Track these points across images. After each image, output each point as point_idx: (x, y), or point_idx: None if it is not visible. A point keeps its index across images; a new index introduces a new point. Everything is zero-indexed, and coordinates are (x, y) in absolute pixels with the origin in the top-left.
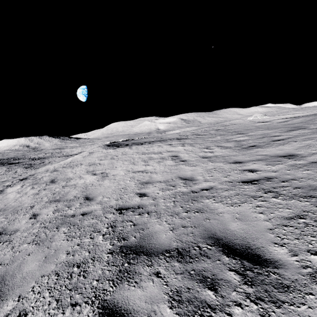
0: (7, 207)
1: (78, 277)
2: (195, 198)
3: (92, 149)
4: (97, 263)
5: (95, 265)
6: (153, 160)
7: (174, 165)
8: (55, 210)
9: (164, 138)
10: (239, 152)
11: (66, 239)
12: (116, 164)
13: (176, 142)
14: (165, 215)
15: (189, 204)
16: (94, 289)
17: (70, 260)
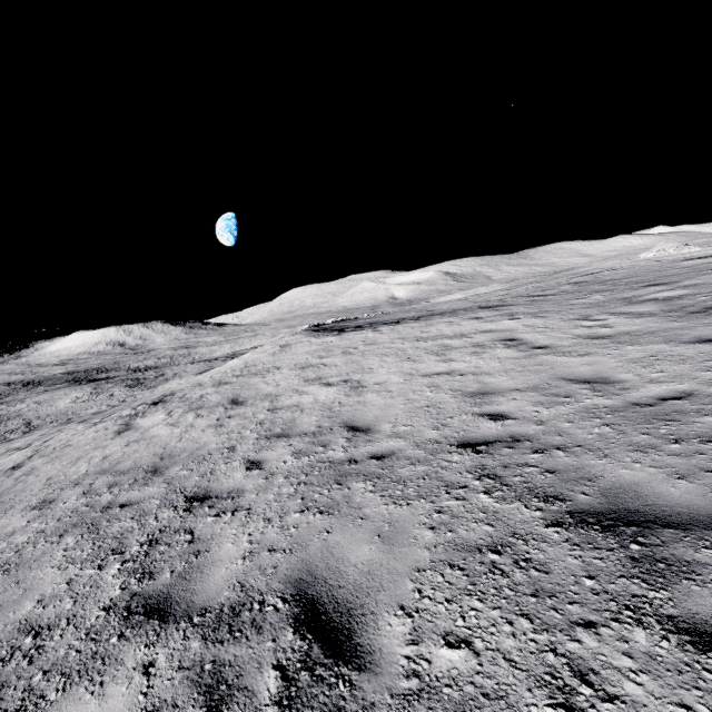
0: (172, 451)
1: (524, 572)
2: (664, 417)
3: (282, 340)
4: (544, 545)
5: (542, 549)
6: (456, 350)
7: (523, 356)
8: (295, 452)
9: (438, 311)
10: (689, 322)
11: (390, 502)
12: (365, 362)
13: (490, 313)
14: (617, 450)
15: (661, 427)
16: (603, 594)
17: (454, 540)
